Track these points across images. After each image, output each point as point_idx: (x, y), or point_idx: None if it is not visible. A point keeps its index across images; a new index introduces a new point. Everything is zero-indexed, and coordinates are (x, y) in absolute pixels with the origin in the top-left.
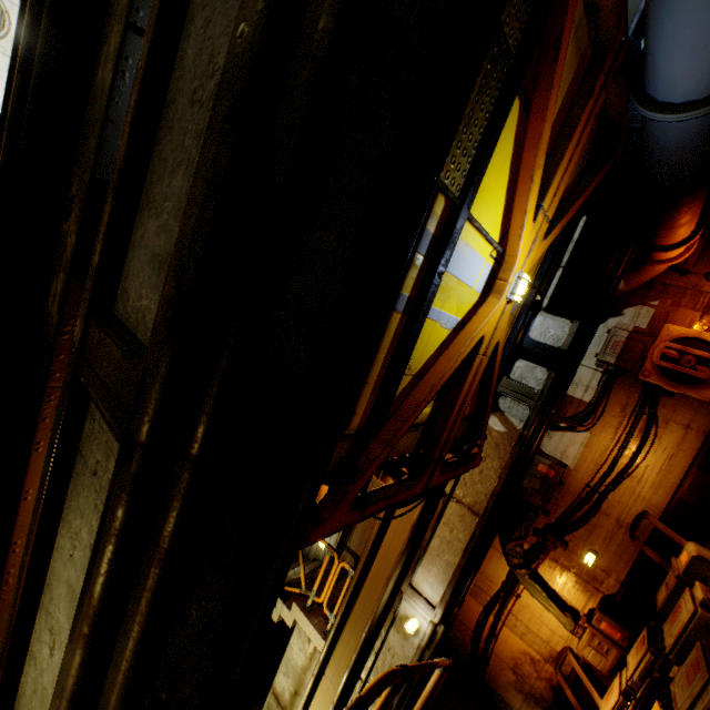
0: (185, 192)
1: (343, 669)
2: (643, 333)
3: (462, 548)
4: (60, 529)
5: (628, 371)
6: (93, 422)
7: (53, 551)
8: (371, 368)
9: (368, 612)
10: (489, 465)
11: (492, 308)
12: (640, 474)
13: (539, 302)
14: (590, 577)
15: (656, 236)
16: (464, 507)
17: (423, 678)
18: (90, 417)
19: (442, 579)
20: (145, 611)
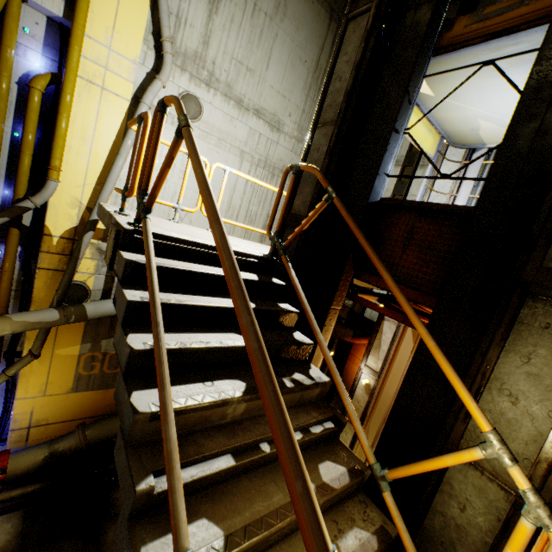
0: None
1: None
2: None
3: None
4: (502, 355)
5: None
6: (533, 309)
7: (496, 365)
8: None
9: None
10: None
11: None
12: None
13: None
14: None
15: None
16: None
17: None
18: (527, 307)
19: None
20: None
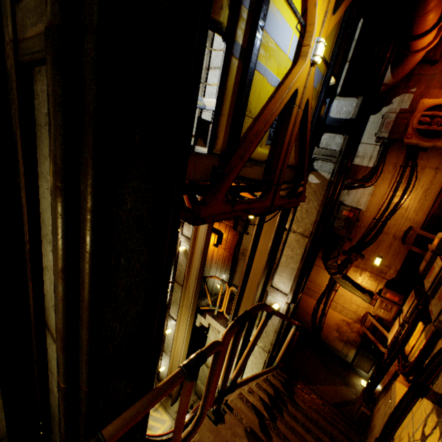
0: None
1: None
2: (406, 112)
3: (299, 258)
4: (39, 184)
5: (397, 141)
6: (38, 96)
7: (40, 201)
8: (223, 103)
9: (249, 306)
10: (311, 206)
11: (301, 67)
12: (407, 205)
13: (334, 90)
14: (379, 272)
15: (413, 26)
16: (298, 235)
17: (285, 336)
18: (36, 96)
19: (289, 279)
20: (90, 163)
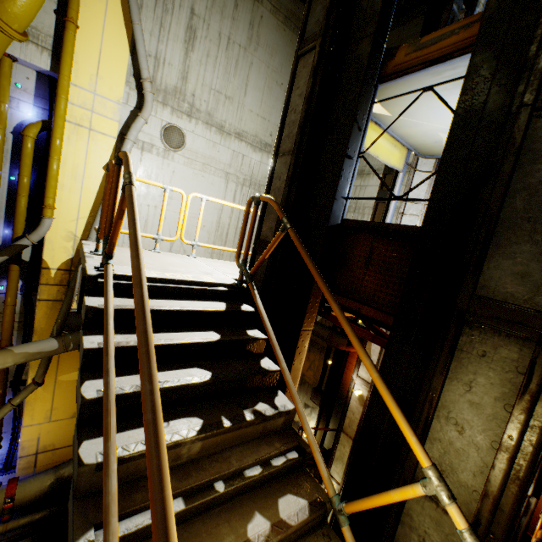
0: (535, 252)
1: None
2: None
3: None
4: (447, 382)
5: None
6: (470, 336)
7: (442, 392)
8: None
9: None
10: None
11: None
12: None
13: None
14: None
15: None
16: None
17: None
18: (465, 335)
19: None
20: None
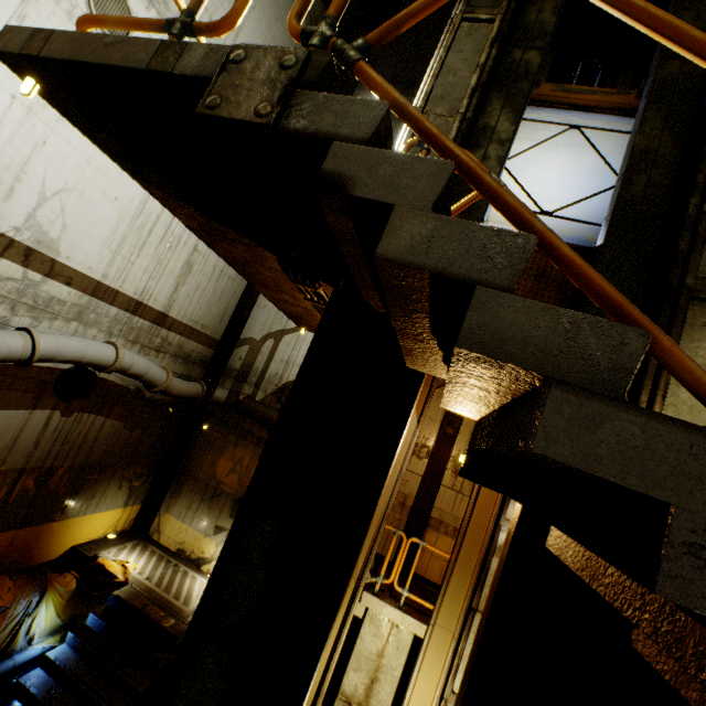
0: None
1: (455, 609)
2: None
3: None
4: None
5: None
6: (692, 311)
7: None
8: None
9: (474, 552)
10: None
11: None
12: None
13: None
14: None
15: None
16: None
17: None
18: (688, 311)
19: None
20: None
